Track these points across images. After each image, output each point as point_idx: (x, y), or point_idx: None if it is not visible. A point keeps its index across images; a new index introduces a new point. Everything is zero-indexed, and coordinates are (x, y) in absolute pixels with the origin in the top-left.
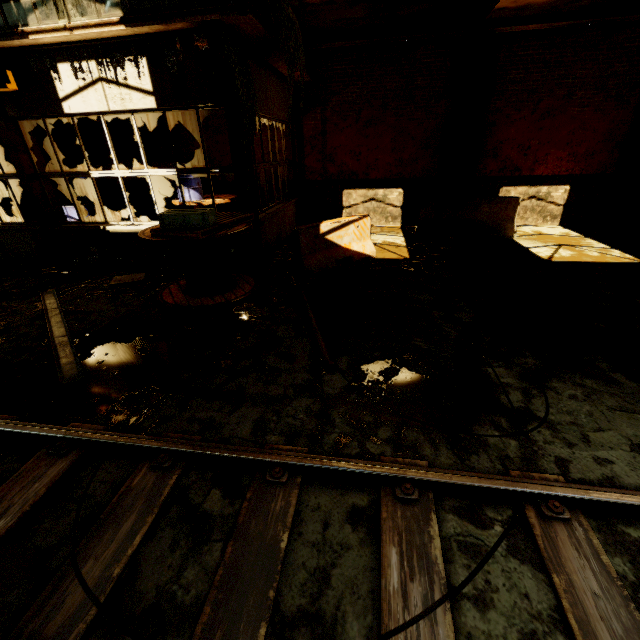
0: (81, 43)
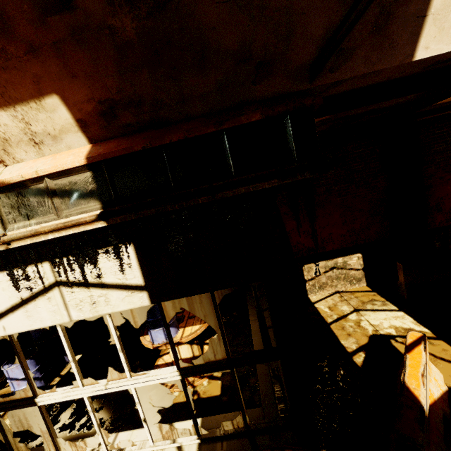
0: (26, 246)
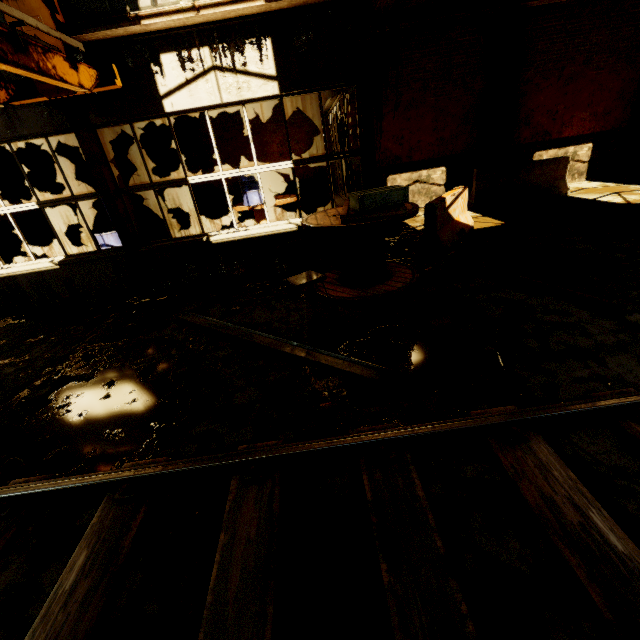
0: (196, 27)
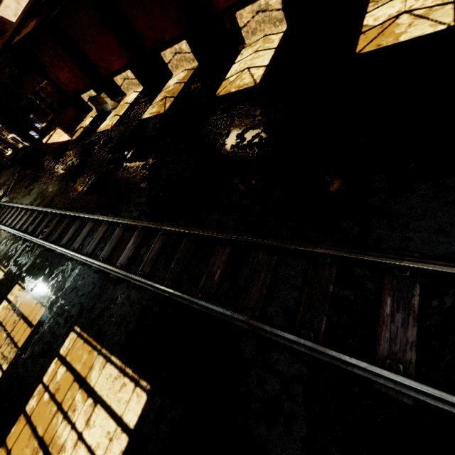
0: None
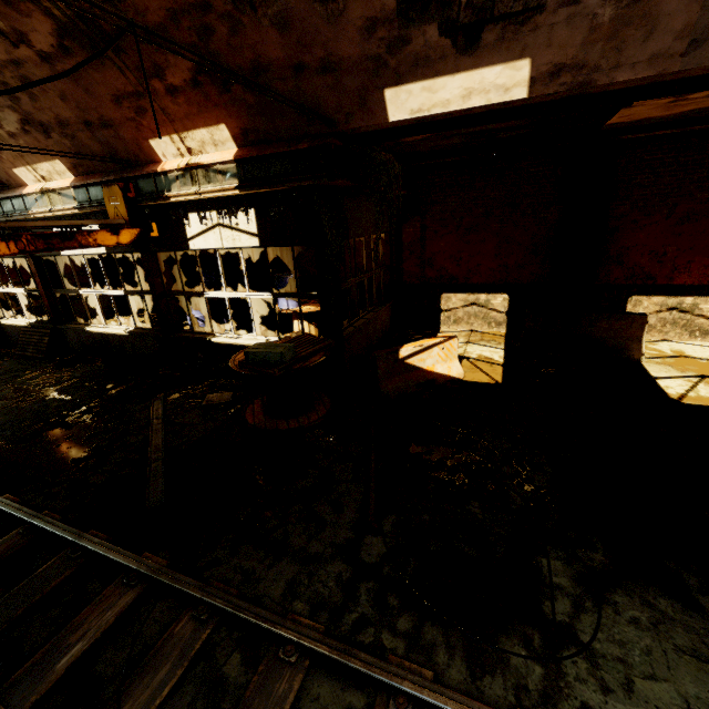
0: (207, 200)
